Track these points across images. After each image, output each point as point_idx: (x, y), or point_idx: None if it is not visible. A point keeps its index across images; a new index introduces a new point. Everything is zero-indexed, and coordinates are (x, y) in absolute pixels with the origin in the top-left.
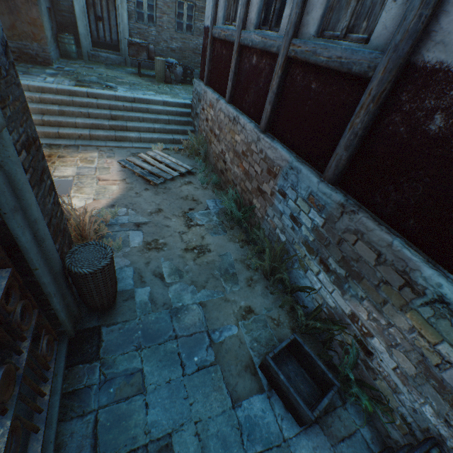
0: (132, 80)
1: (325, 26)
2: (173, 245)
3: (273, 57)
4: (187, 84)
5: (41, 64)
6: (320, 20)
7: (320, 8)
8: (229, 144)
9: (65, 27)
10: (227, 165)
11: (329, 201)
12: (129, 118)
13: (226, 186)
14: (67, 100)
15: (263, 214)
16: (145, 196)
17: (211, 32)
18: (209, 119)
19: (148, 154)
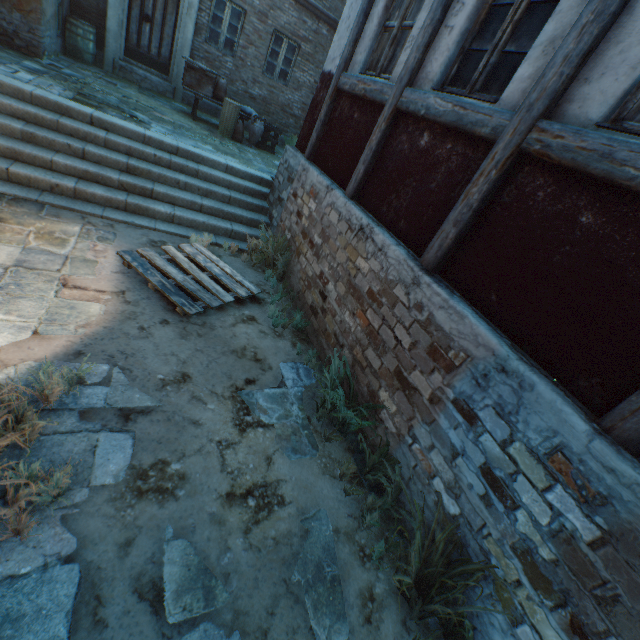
0: (180, 120)
1: (627, 111)
2: (202, 483)
3: (474, 144)
4: (265, 150)
5: (20, 49)
6: (619, 97)
7: (628, 75)
8: (341, 269)
9: (84, 12)
10: (328, 304)
11: (628, 495)
12: (160, 178)
13: (317, 338)
14: (47, 118)
15: (402, 431)
16: (159, 338)
17: (336, 81)
18: (305, 215)
19: (181, 249)
